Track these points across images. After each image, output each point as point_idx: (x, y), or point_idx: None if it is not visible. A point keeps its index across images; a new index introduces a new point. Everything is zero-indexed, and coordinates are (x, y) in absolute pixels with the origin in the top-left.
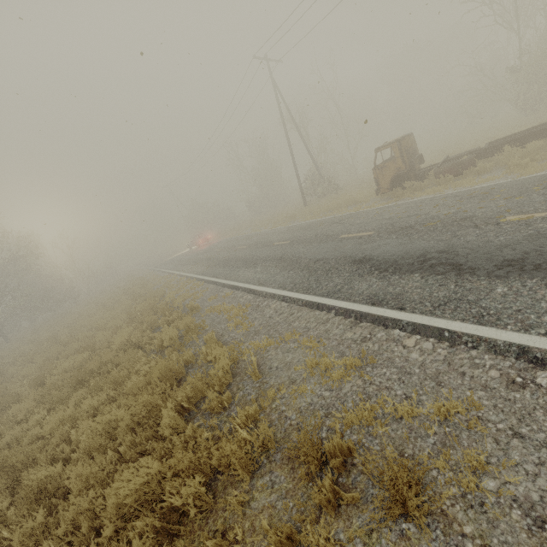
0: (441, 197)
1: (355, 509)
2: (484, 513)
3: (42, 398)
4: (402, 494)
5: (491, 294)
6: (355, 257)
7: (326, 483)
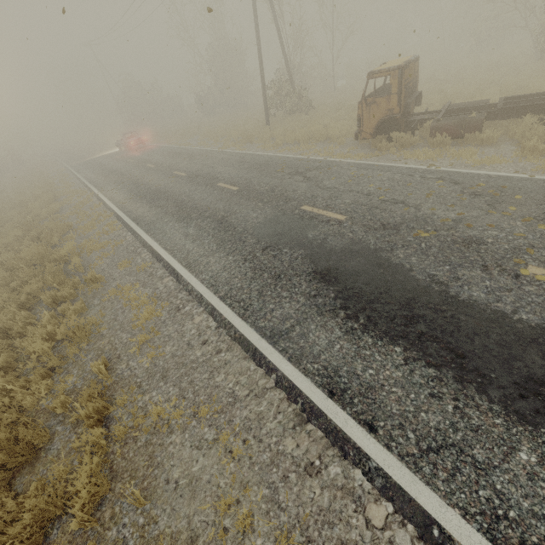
0: (436, 174)
1: None
2: None
3: None
4: None
5: (510, 461)
6: (317, 265)
7: None
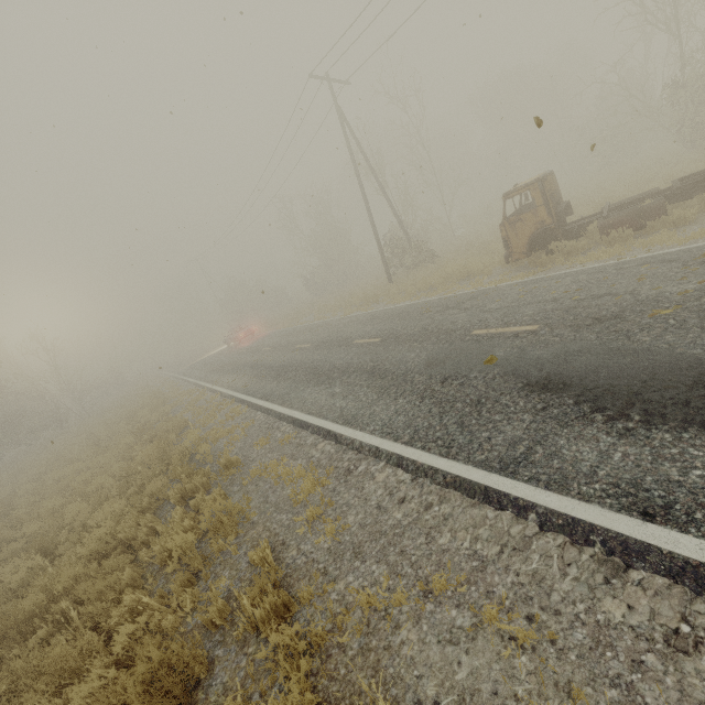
0: (635, 262)
1: None
2: None
3: None
4: None
5: None
6: (528, 377)
7: None
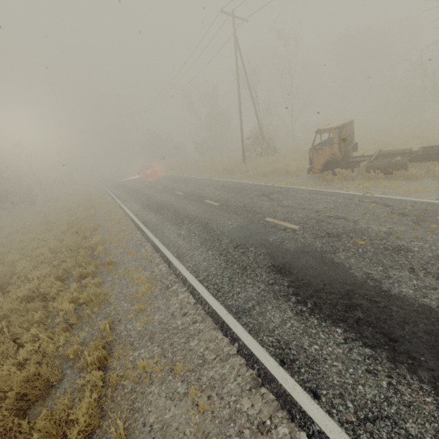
0: (370, 199)
1: None
2: None
3: None
4: None
5: None
6: (275, 260)
7: None
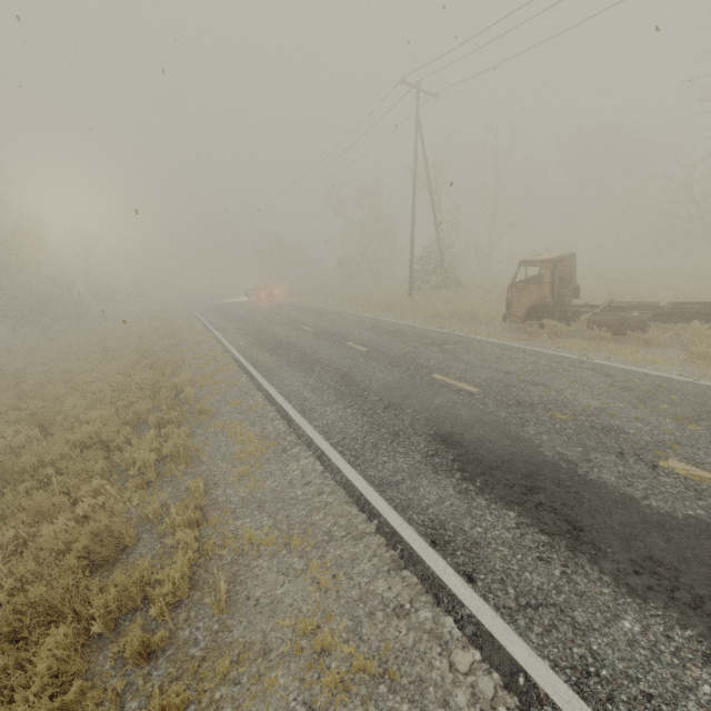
0: (586, 365)
1: None
2: None
3: None
4: None
5: (612, 626)
6: (440, 428)
7: None
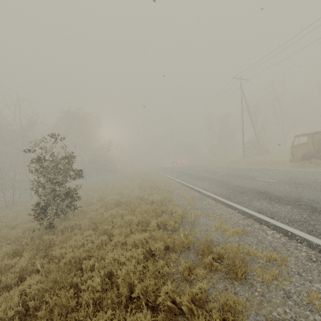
0: None
1: (217, 272)
2: (268, 288)
3: (102, 206)
4: (236, 268)
5: None
6: (260, 190)
7: (208, 257)
